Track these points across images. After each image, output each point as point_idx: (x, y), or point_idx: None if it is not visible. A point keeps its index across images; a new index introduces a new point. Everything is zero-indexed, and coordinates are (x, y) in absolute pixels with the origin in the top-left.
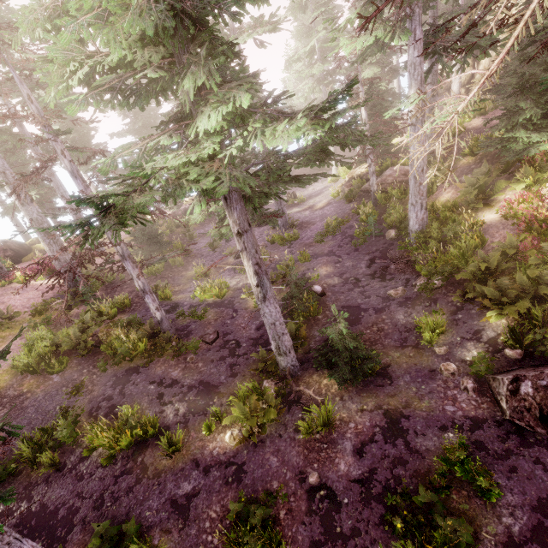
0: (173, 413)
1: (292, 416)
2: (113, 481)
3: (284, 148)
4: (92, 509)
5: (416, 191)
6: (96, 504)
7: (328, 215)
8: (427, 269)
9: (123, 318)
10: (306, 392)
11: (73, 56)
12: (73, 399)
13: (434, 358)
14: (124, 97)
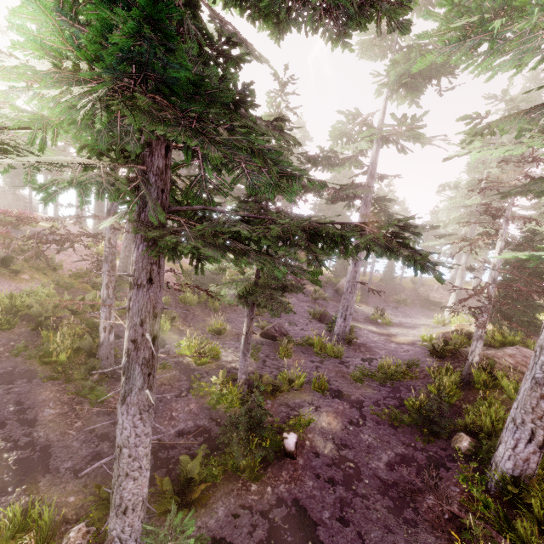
0: None
1: None
2: None
3: None
4: None
5: (529, 403)
6: None
7: (398, 355)
8: None
9: None
10: None
11: None
12: None
13: None
14: None
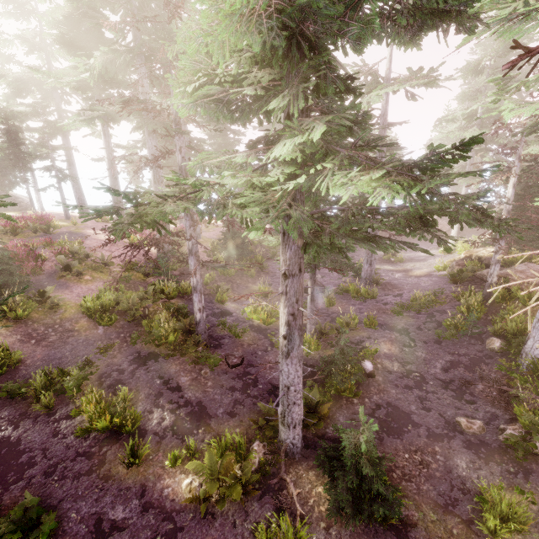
0: (158, 420)
1: (260, 508)
2: (73, 456)
3: (342, 200)
4: (43, 472)
5: None
6: (48, 470)
7: (421, 287)
8: (531, 418)
9: (178, 303)
10: (290, 489)
11: (200, 67)
12: (98, 355)
13: None
14: (229, 110)
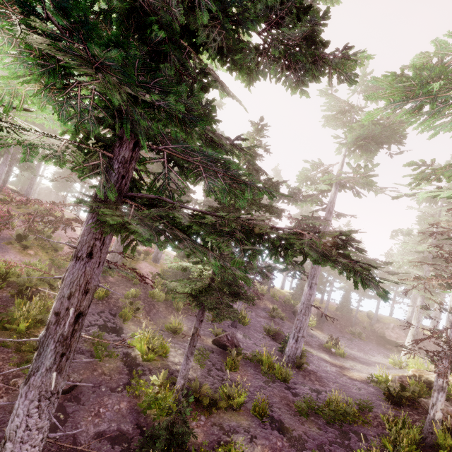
0: None
1: None
2: None
3: None
4: None
5: None
6: None
7: (349, 391)
8: None
9: None
10: None
11: None
12: None
13: None
14: None
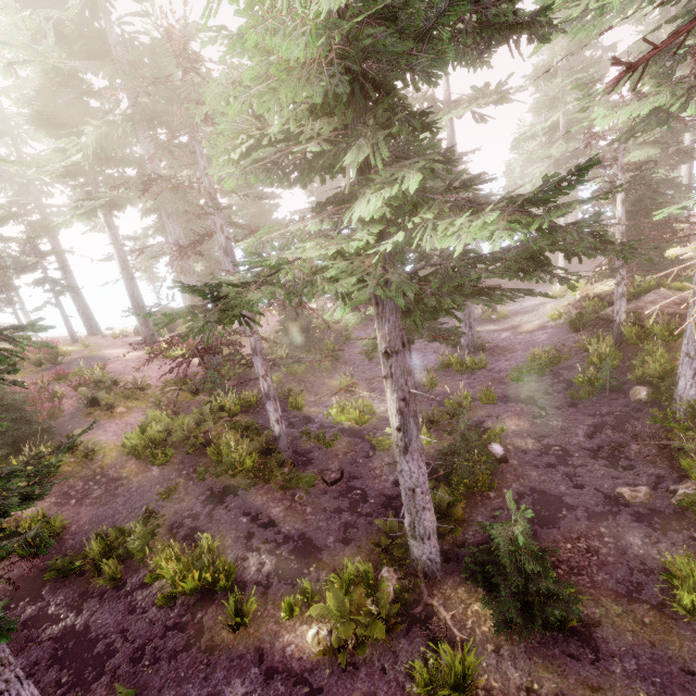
0: (256, 567)
1: (409, 644)
2: (162, 632)
3: (457, 252)
4: (129, 659)
5: None
6: (134, 655)
7: (537, 343)
8: None
9: (244, 420)
10: (441, 613)
11: (243, 128)
12: (161, 503)
13: (695, 647)
14: (285, 173)
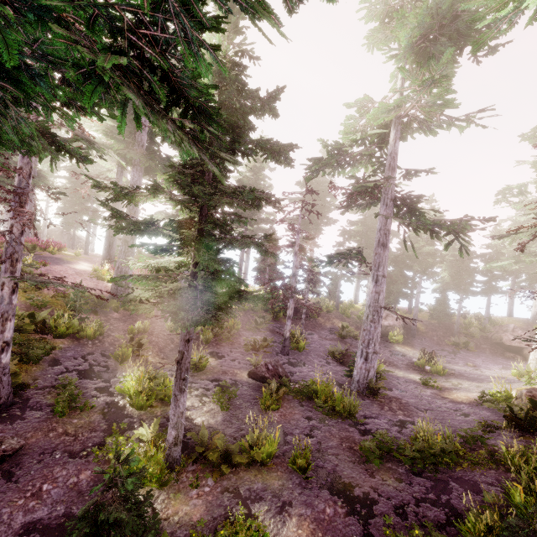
0: None
1: None
2: None
3: None
4: None
5: None
6: None
7: (451, 419)
8: None
9: (59, 345)
10: None
11: None
12: None
13: None
14: None
